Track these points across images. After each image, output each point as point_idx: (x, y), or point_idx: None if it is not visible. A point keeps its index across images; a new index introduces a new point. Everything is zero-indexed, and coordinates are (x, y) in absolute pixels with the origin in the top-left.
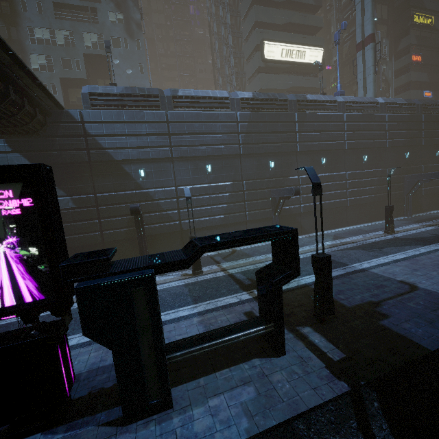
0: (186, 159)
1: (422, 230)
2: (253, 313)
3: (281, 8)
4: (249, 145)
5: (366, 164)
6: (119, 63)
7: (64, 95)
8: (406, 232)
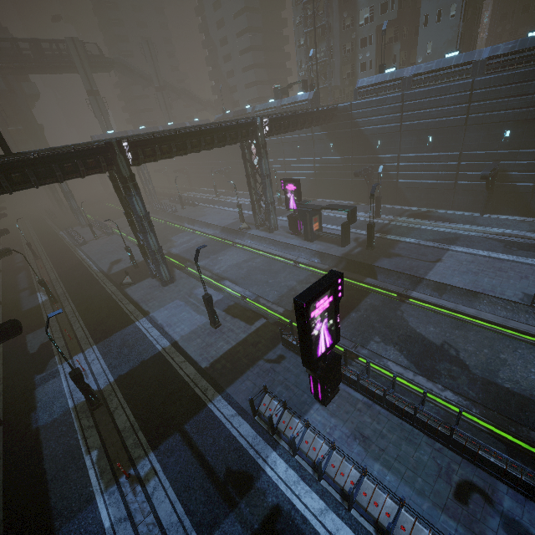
0: (411, 132)
1: None
2: (359, 239)
3: None
4: (479, 114)
5: None
6: None
7: (379, 40)
8: None
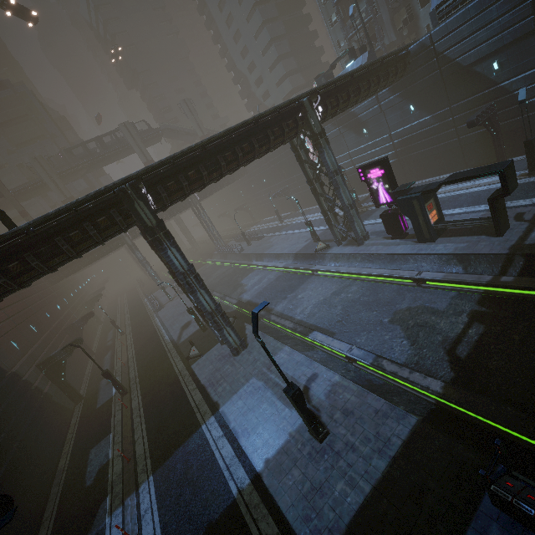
0: None
1: None
2: (523, 214)
3: None
4: None
5: None
6: None
7: None
8: None
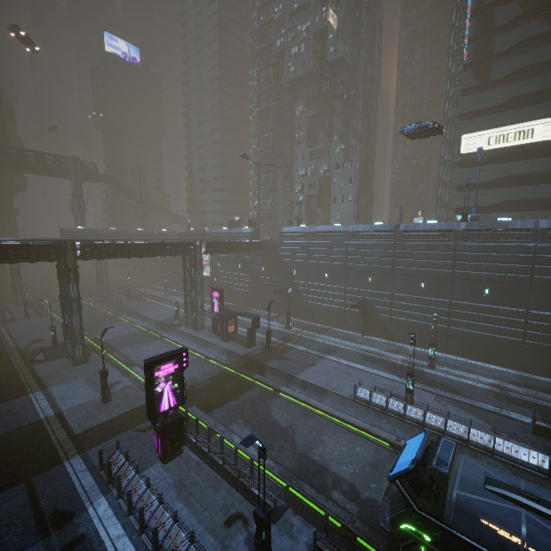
0: (315, 268)
1: (460, 380)
2: (265, 343)
3: (515, 76)
4: (353, 264)
5: (488, 298)
6: (336, 180)
7: (308, 203)
8: (442, 374)
